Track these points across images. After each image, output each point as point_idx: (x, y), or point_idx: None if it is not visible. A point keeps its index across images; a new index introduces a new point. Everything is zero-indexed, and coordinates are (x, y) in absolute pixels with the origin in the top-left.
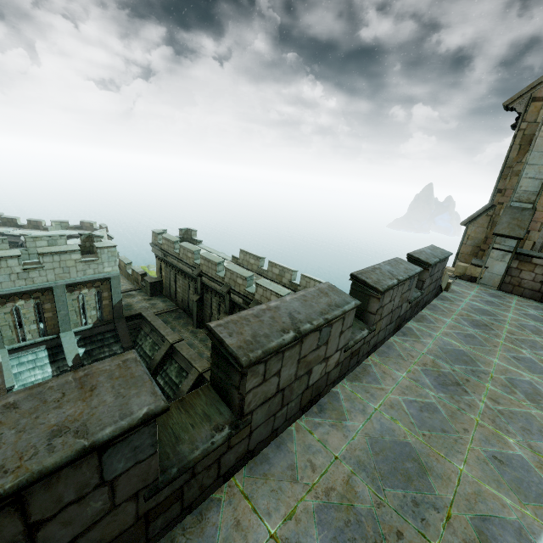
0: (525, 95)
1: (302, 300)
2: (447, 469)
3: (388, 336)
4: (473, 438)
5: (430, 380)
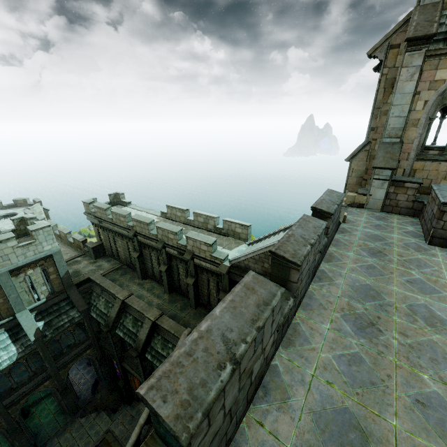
0: (384, 44)
1: (232, 309)
2: (384, 429)
3: (307, 287)
4: (397, 383)
5: (350, 326)
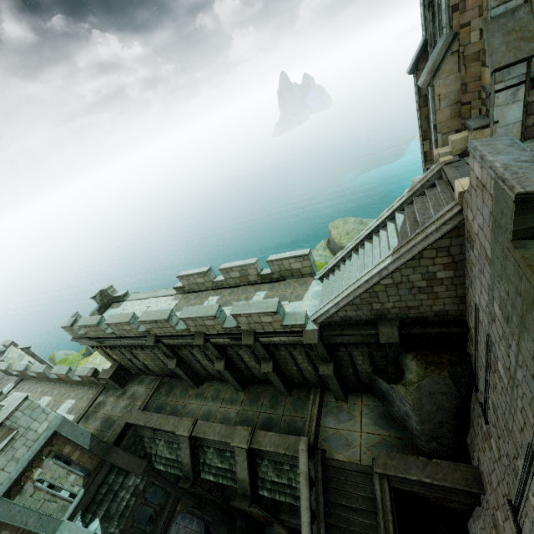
0: None
1: None
2: None
3: None
4: None
5: None
